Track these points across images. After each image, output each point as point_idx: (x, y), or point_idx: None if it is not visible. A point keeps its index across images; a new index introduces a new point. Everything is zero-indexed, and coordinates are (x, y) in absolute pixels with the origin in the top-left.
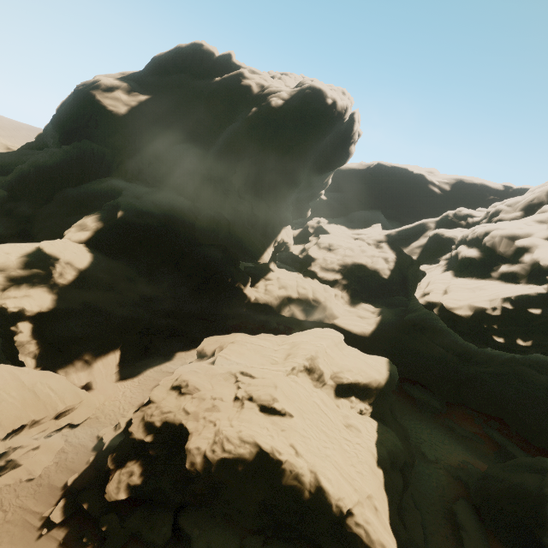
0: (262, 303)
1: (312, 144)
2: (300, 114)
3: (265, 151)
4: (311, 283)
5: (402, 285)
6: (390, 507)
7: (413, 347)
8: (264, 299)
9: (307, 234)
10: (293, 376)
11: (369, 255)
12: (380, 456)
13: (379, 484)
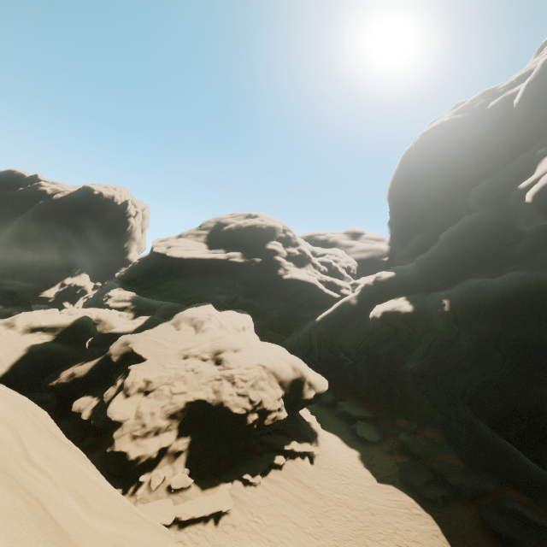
0: None
1: (86, 217)
2: (72, 201)
3: (47, 224)
4: (99, 310)
5: None
6: (18, 362)
7: None
8: None
9: None
10: None
11: None
12: (32, 347)
13: (17, 354)
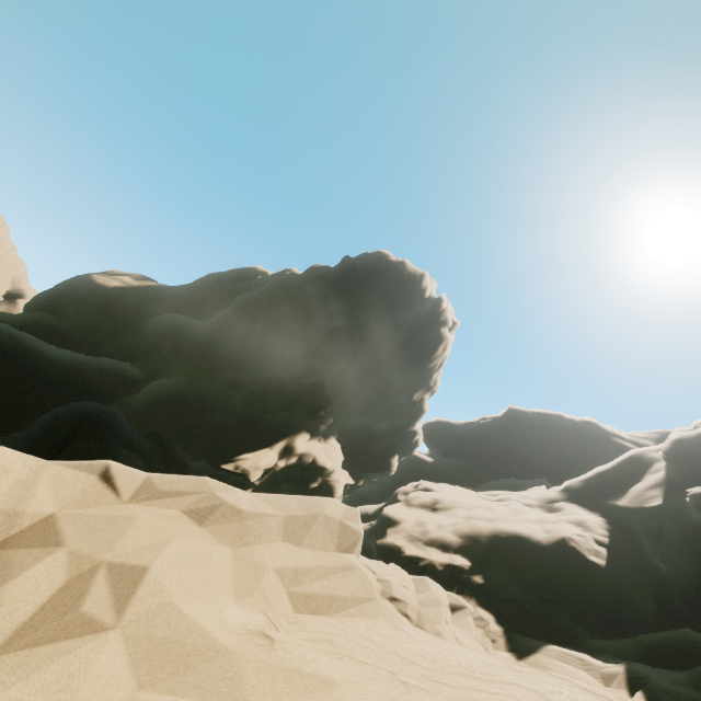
0: None
1: (370, 298)
2: (348, 265)
3: (291, 301)
4: (375, 566)
5: (665, 600)
6: None
7: None
8: None
9: None
10: None
11: (532, 518)
12: None
13: None
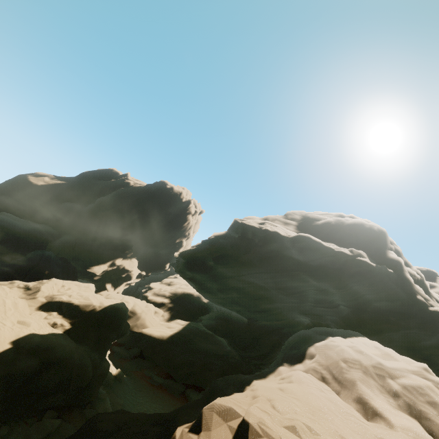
0: None
1: (154, 205)
2: (147, 189)
3: (120, 205)
4: (136, 300)
5: None
6: None
7: (202, 346)
8: None
9: None
10: (6, 286)
11: None
12: (25, 339)
13: None
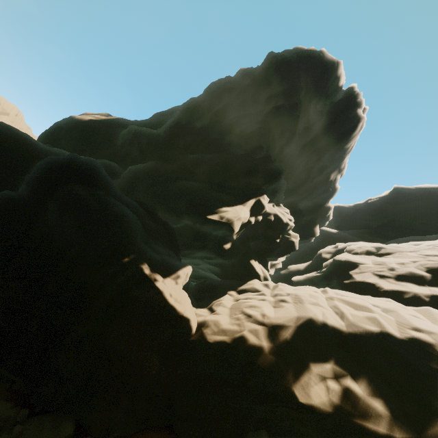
0: (215, 343)
1: (299, 81)
2: (274, 57)
3: (230, 93)
4: (369, 300)
5: None
6: None
7: None
8: (222, 329)
9: (322, 262)
10: None
11: None
12: None
13: None
